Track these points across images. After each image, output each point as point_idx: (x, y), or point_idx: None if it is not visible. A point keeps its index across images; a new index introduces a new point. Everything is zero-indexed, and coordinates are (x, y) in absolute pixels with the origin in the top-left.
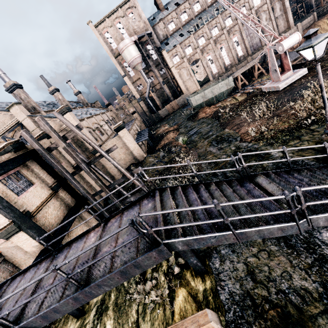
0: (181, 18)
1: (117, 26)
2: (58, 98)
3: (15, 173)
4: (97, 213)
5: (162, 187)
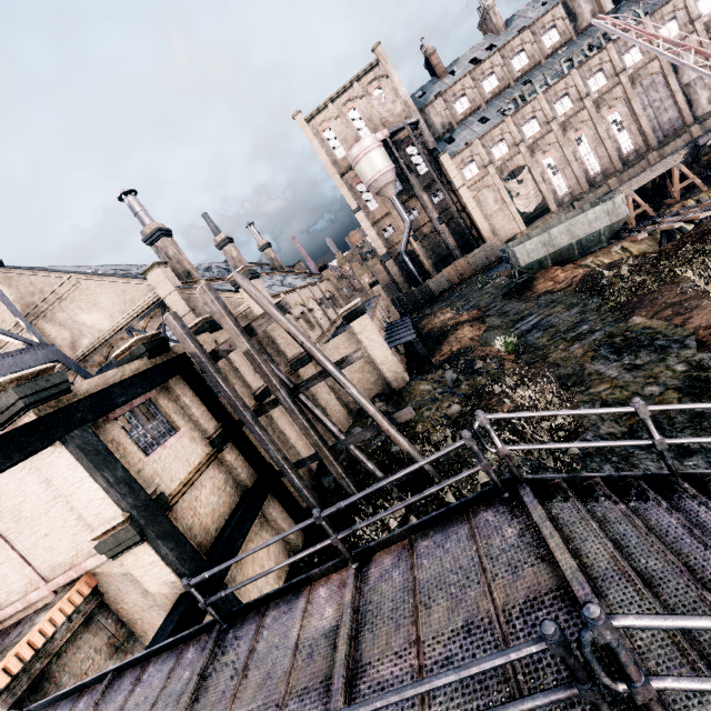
0: (483, 87)
1: (348, 116)
2: (231, 256)
3: (144, 405)
4: (341, 535)
5: (540, 477)
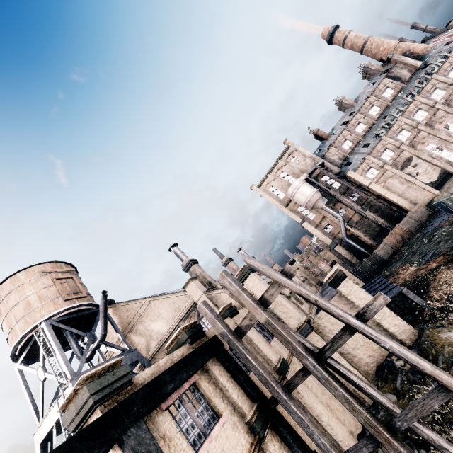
0: (356, 131)
1: (280, 176)
2: (232, 269)
3: (190, 390)
4: None
5: None
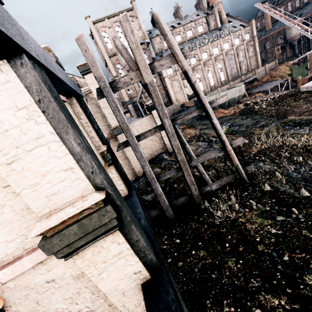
0: (175, 38)
1: (115, 29)
2: None
3: None
4: None
5: None
